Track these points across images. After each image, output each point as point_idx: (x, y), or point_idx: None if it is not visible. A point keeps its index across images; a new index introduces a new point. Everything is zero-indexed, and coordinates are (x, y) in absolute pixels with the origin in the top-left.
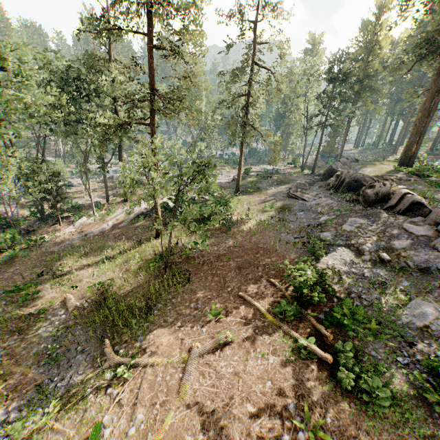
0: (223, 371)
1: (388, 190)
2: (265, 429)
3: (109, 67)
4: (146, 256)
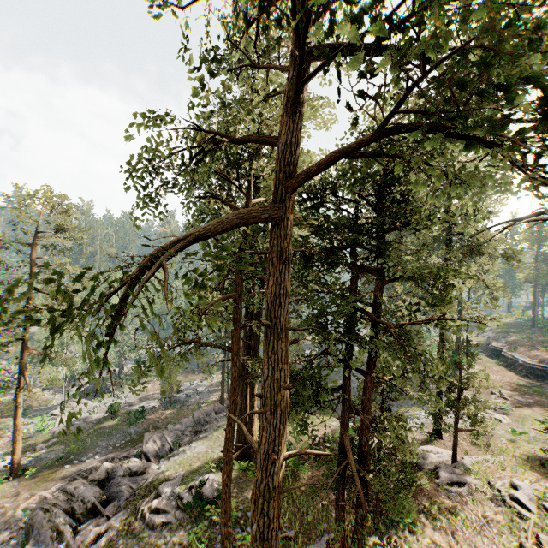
0: None
1: None
2: None
3: None
4: None
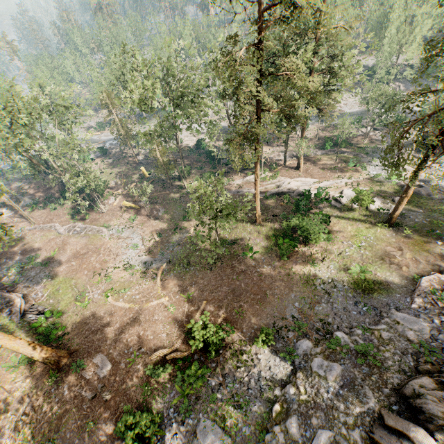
0: (155, 316)
1: (443, 417)
2: (134, 341)
3: (301, 41)
4: (233, 233)
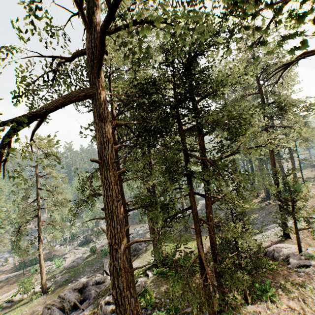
0: None
1: None
2: None
3: None
4: None
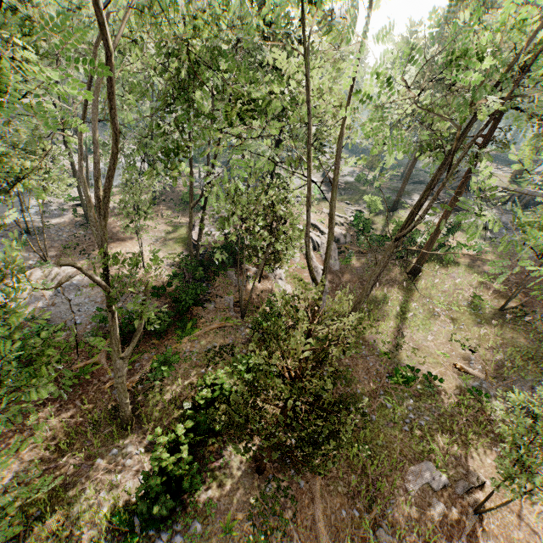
0: None
1: None
2: None
3: None
4: (444, 300)
